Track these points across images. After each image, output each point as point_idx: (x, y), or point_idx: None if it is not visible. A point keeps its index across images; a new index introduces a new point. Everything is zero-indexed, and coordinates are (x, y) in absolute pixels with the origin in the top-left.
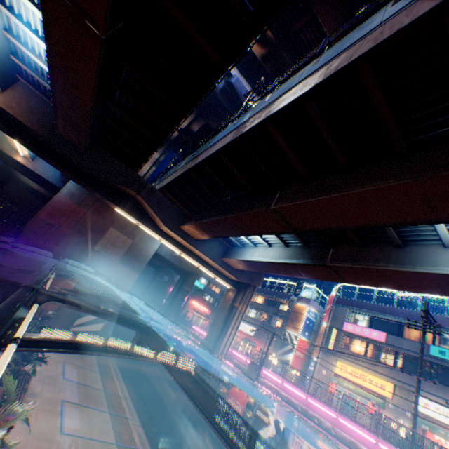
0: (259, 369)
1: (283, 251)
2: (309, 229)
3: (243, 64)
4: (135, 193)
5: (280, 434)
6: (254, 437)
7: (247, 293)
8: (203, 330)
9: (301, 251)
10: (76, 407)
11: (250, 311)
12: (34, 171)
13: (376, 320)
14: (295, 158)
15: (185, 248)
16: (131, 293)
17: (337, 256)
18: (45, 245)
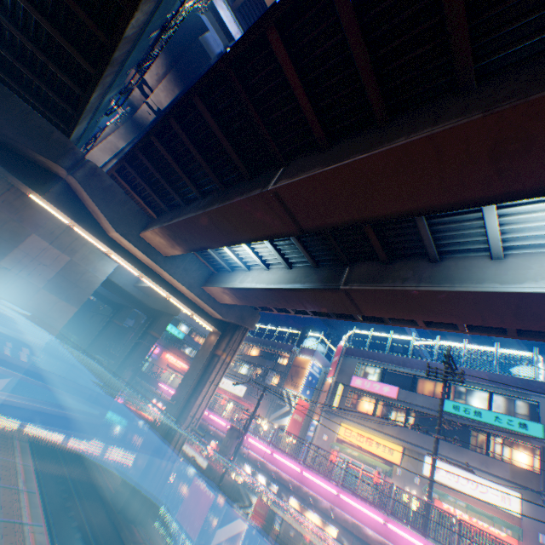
0: (242, 436)
1: (284, 274)
2: (321, 227)
3: (250, 22)
4: (65, 174)
5: None
6: None
7: (235, 337)
8: (173, 389)
9: (308, 273)
10: None
11: (241, 367)
12: None
13: (388, 373)
14: (308, 103)
15: (148, 269)
16: (50, 329)
17: (354, 277)
18: None
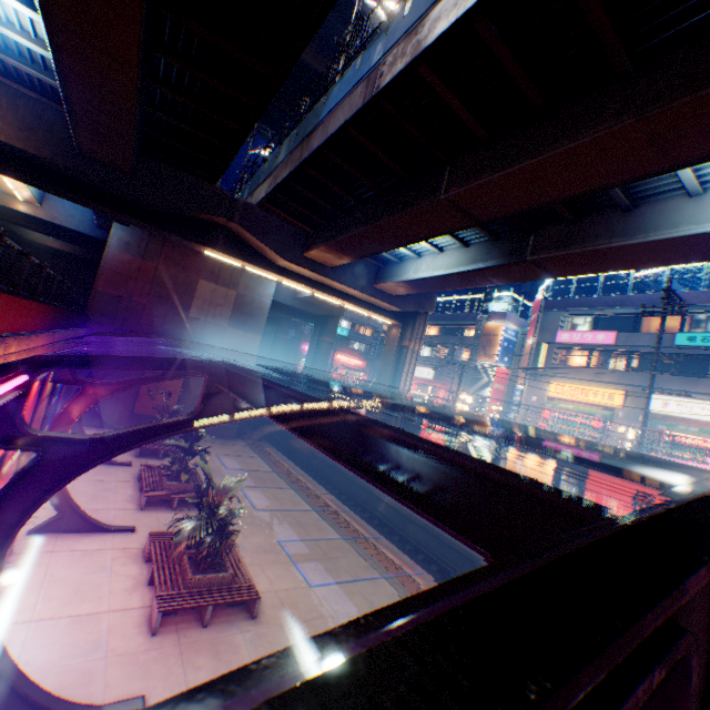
0: None
1: (461, 255)
2: (498, 218)
3: None
4: (224, 222)
5: None
6: (483, 415)
7: (417, 326)
8: None
9: (488, 249)
10: (257, 490)
11: (421, 350)
12: (52, 223)
13: (602, 319)
14: (467, 114)
15: (318, 285)
16: None
17: (540, 245)
18: (126, 328)
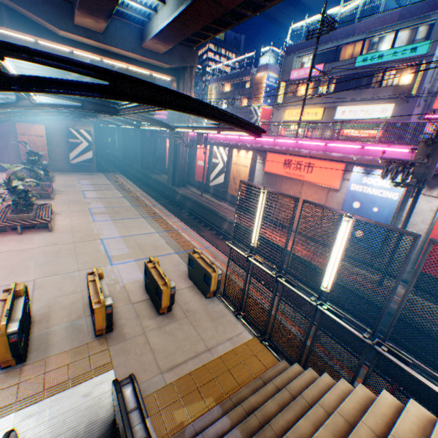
0: (206, 134)
1: (173, 3)
2: None
3: None
4: None
5: (225, 165)
6: None
7: (187, 78)
8: None
9: None
10: (93, 192)
11: (222, 105)
12: None
13: (319, 56)
14: None
15: (101, 51)
16: None
17: None
18: None
